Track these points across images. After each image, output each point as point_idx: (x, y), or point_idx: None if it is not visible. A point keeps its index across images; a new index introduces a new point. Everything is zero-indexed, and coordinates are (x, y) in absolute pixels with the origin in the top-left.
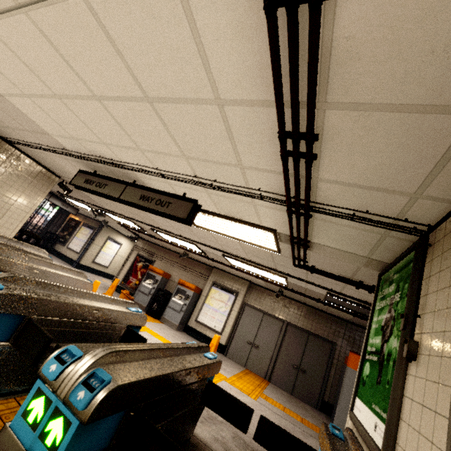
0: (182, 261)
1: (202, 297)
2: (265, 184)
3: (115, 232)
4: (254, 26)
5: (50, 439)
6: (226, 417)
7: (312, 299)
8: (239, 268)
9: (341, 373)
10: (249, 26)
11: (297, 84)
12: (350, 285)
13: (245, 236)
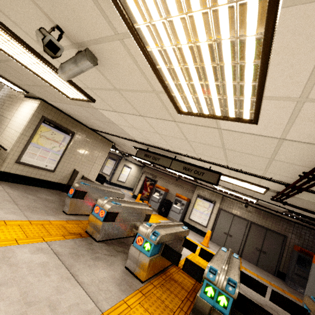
0: (175, 180)
1: (191, 204)
2: (277, 177)
3: (128, 161)
4: (313, 155)
5: (221, 303)
6: (252, 288)
7: (272, 211)
8: (221, 190)
9: (291, 255)
10: (311, 155)
11: None
12: (312, 213)
13: (241, 185)
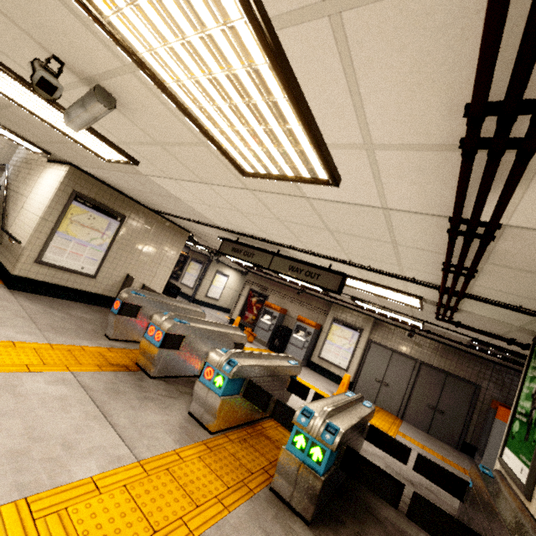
0: (298, 295)
1: (323, 334)
2: (420, 276)
3: (222, 264)
4: (436, 233)
5: (314, 457)
6: (388, 452)
7: (452, 342)
8: (367, 308)
9: (486, 416)
10: (433, 232)
11: (465, 258)
12: (501, 340)
13: (386, 295)
